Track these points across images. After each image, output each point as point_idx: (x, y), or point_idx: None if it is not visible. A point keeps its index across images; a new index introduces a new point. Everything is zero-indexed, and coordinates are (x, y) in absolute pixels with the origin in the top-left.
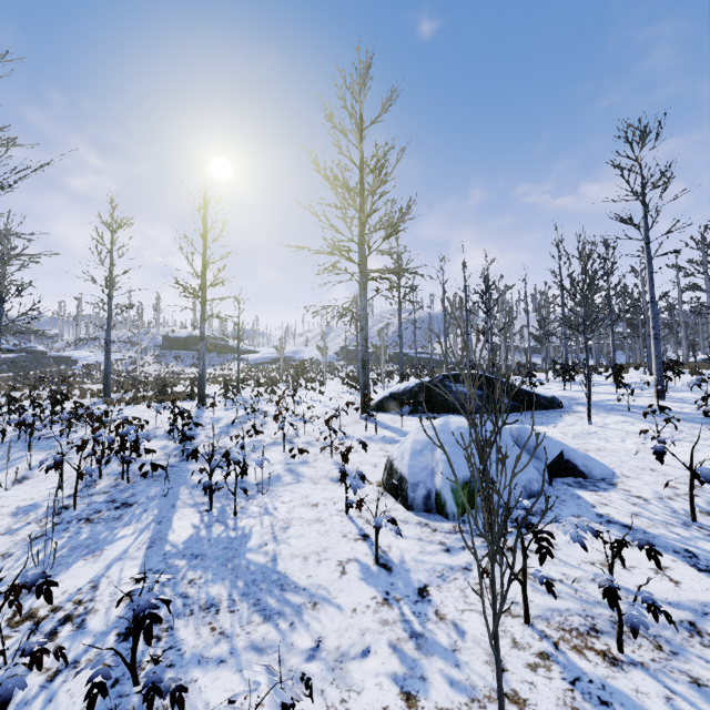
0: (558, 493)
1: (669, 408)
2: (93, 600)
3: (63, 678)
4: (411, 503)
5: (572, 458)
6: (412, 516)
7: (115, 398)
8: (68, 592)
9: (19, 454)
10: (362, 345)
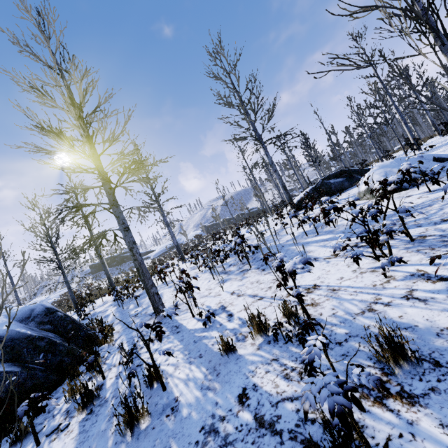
0: None
1: (434, 145)
2: (349, 244)
3: (397, 237)
4: (404, 187)
5: (439, 156)
6: (411, 189)
7: (118, 289)
8: (332, 251)
9: (145, 299)
10: (279, 179)
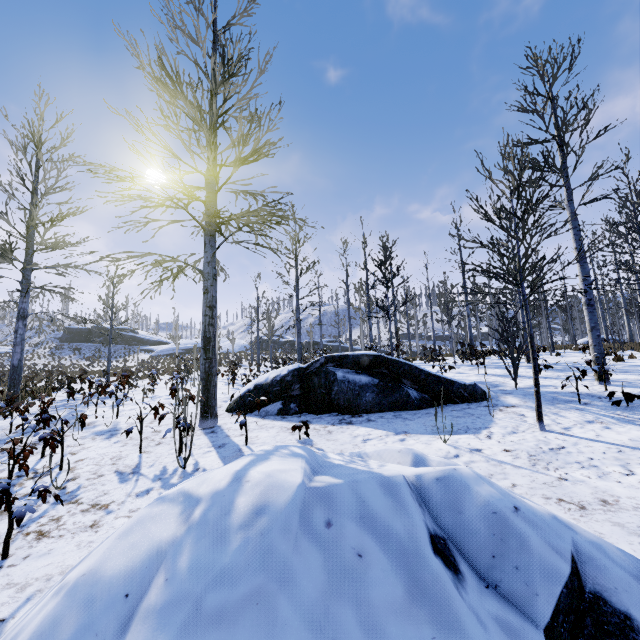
0: None
1: None
2: None
3: None
4: None
5: (610, 588)
6: None
7: None
8: None
9: None
10: (204, 315)
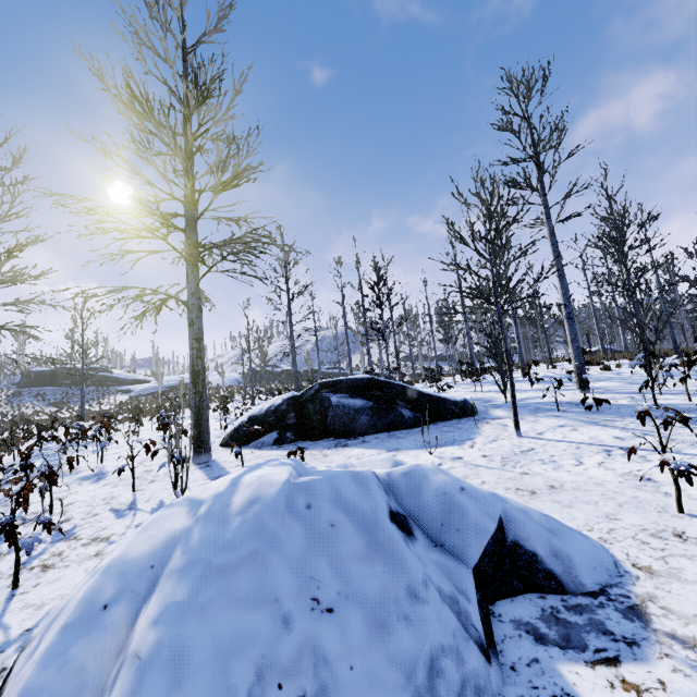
0: (517, 691)
1: (608, 401)
2: None
3: None
4: None
5: (525, 537)
6: None
7: None
8: None
9: None
10: (191, 348)
